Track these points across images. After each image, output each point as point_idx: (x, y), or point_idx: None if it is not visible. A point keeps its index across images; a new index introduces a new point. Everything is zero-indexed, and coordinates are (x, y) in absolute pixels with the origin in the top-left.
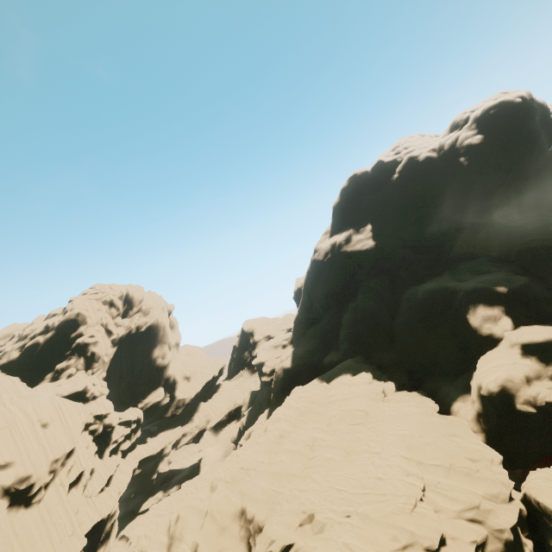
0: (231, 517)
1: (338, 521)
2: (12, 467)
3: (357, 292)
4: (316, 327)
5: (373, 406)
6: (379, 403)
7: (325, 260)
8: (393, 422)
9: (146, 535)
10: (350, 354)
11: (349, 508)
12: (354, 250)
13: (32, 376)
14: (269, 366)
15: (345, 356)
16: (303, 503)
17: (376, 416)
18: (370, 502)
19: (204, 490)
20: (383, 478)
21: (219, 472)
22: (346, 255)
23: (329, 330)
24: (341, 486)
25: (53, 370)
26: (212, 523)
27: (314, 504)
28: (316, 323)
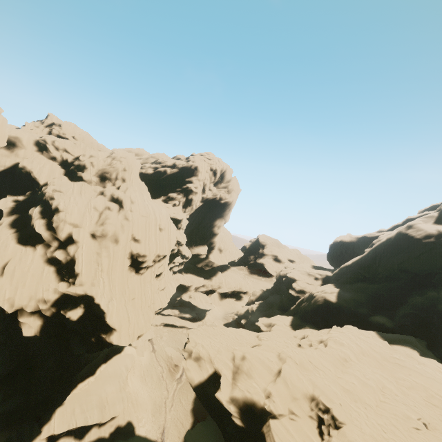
0: (302, 394)
1: None
2: (139, 243)
3: (441, 286)
4: (369, 286)
5: None
6: None
7: (424, 241)
8: None
9: (203, 345)
10: (408, 332)
11: None
12: None
13: (153, 191)
14: (300, 285)
15: (400, 329)
16: (385, 438)
17: None
18: None
19: (271, 354)
20: None
21: (288, 350)
22: None
23: (384, 296)
24: None
25: (167, 195)
26: (285, 387)
27: None
28: (368, 282)
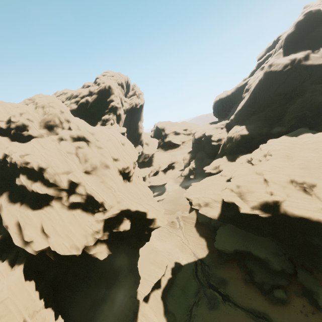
0: (286, 182)
1: None
2: (119, 161)
3: (302, 93)
4: (259, 115)
5: None
6: None
7: (285, 70)
8: None
9: (203, 196)
10: (295, 127)
11: None
12: (311, 64)
13: (88, 121)
14: (216, 137)
15: (291, 128)
16: None
17: None
18: None
19: (251, 175)
20: None
21: (259, 168)
22: (304, 67)
23: (271, 116)
24: None
25: (101, 119)
26: (276, 185)
27: None
28: (256, 113)
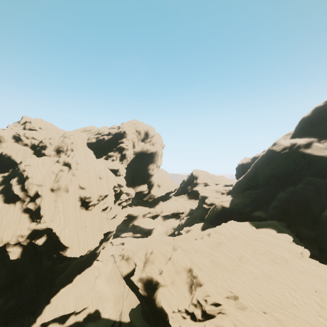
0: (183, 268)
1: (256, 311)
2: (85, 190)
3: (297, 182)
4: (253, 191)
5: (292, 258)
6: (297, 258)
7: (282, 153)
8: (310, 276)
9: (131, 250)
10: (275, 218)
11: (266, 309)
12: (310, 153)
13: (98, 153)
14: (210, 200)
15: (271, 218)
16: (231, 287)
17: (294, 265)
18: (284, 314)
19: (169, 247)
20: (298, 306)
21: (179, 242)
22: (301, 154)
23: (262, 197)
24: (260, 293)
25: (107, 154)
26: (172, 266)
27: (239, 292)
28: (253, 189)
